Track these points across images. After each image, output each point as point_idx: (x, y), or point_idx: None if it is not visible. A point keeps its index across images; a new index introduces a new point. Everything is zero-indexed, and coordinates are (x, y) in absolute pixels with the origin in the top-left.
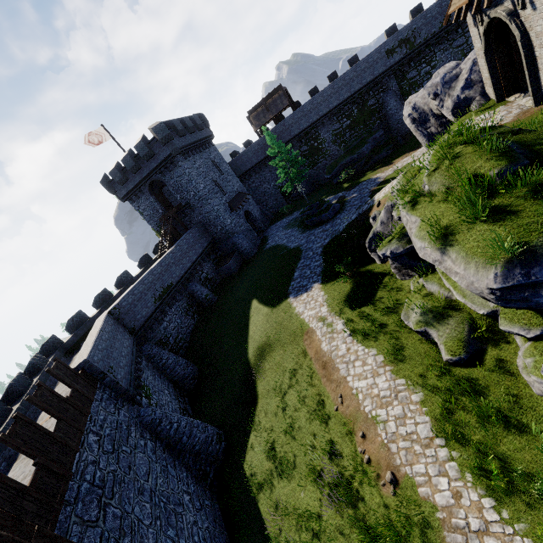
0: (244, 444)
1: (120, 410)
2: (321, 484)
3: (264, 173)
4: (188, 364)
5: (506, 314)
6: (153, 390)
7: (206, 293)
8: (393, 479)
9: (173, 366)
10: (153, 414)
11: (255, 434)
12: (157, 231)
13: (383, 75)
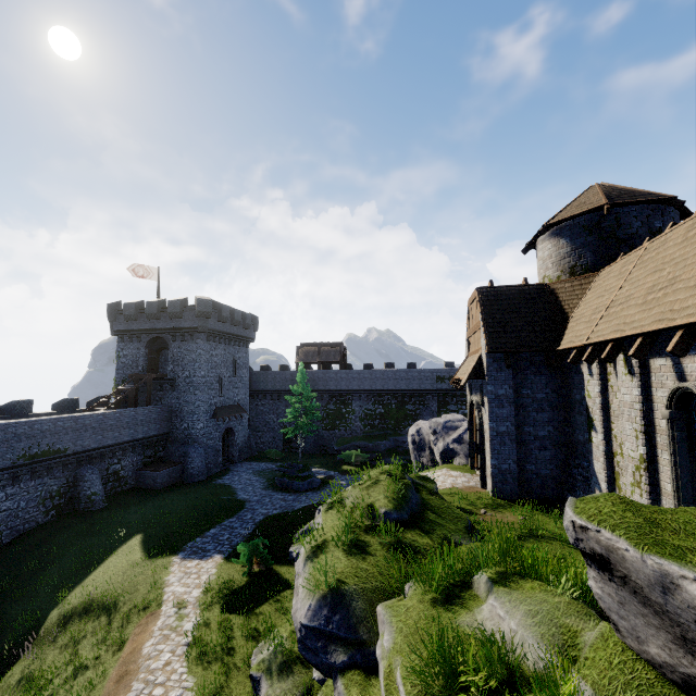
0: None
1: None
2: None
3: (280, 403)
4: None
5: (327, 687)
6: None
7: (96, 491)
8: None
9: None
10: None
11: None
12: (118, 384)
13: (428, 391)
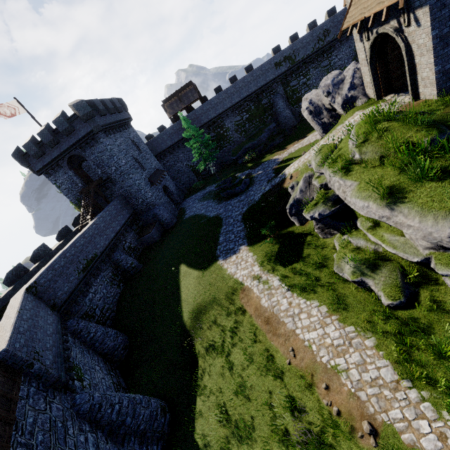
0: (191, 411)
1: (51, 403)
2: (293, 445)
3: (177, 154)
4: (118, 334)
5: (441, 260)
6: (84, 369)
7: (131, 262)
8: (372, 430)
9: (102, 339)
10: (92, 399)
11: (202, 399)
12: (75, 204)
13: (273, 81)
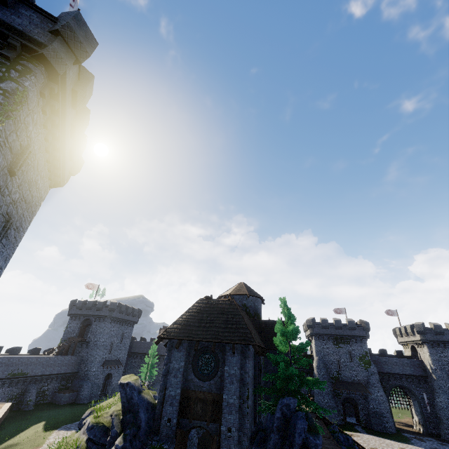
0: None
1: None
2: None
3: (144, 362)
4: None
5: None
6: None
7: (32, 399)
8: None
9: None
10: None
11: None
12: (61, 342)
13: None
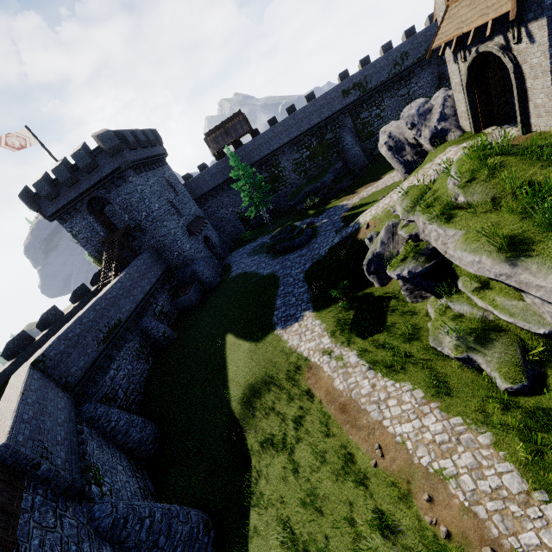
0: (243, 528)
1: (62, 518)
2: None
3: (222, 198)
4: (146, 423)
5: None
6: (103, 470)
7: (164, 330)
8: None
9: (126, 429)
10: (115, 511)
11: (258, 512)
12: (95, 257)
13: (339, 112)
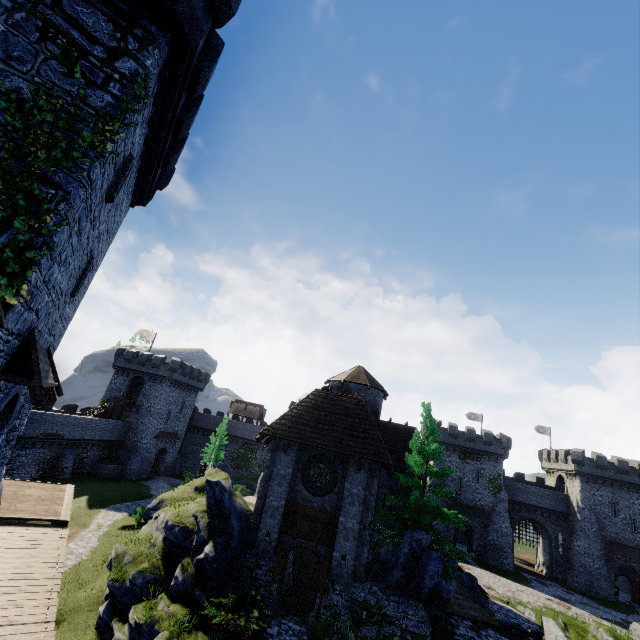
0: None
1: None
2: None
3: (207, 439)
4: None
5: None
6: None
7: (69, 466)
8: None
9: None
10: None
11: None
12: (103, 400)
13: None
